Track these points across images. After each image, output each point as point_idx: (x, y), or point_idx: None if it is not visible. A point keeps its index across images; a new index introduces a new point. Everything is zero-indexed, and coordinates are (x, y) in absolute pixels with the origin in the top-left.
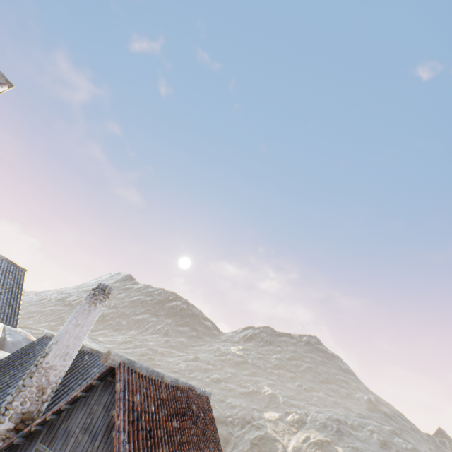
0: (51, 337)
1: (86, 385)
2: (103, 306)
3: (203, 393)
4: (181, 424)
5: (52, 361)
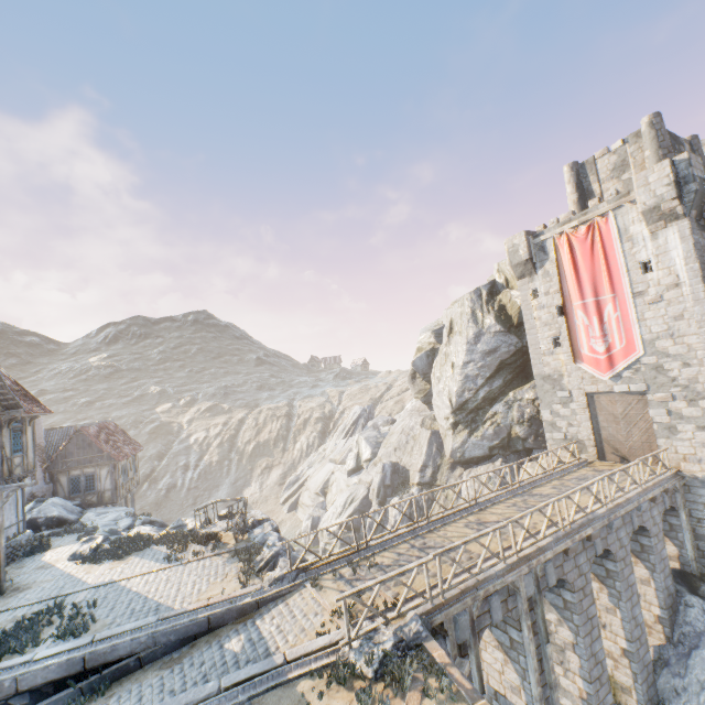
0: None
1: (70, 439)
2: None
3: (111, 421)
4: (111, 435)
5: (39, 441)
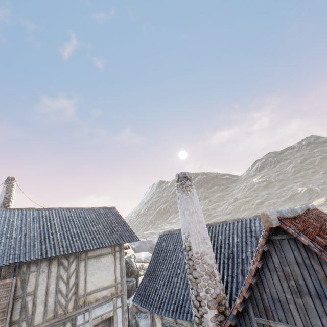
0: (165, 234)
1: (258, 254)
2: (195, 189)
3: (312, 208)
4: None
5: (199, 250)
